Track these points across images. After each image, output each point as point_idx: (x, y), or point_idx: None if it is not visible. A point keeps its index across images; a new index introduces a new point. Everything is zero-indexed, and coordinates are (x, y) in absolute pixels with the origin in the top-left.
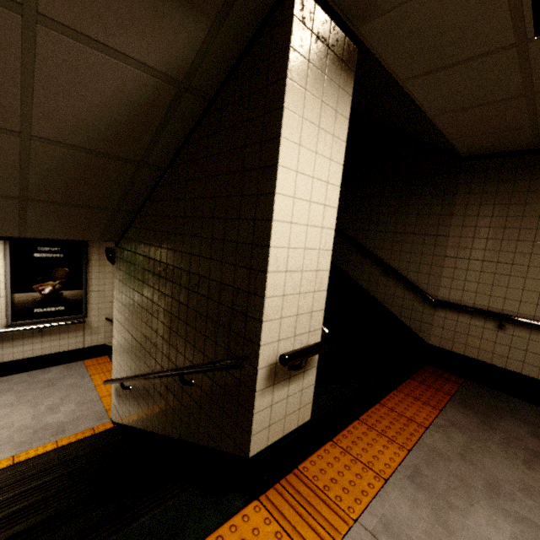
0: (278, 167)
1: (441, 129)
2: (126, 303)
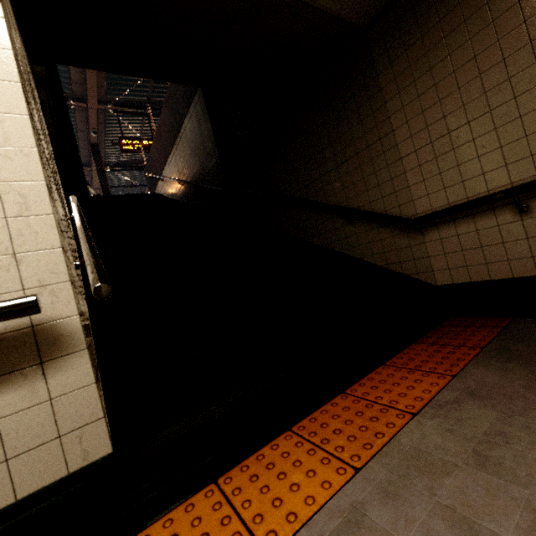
0: None
1: None
2: None
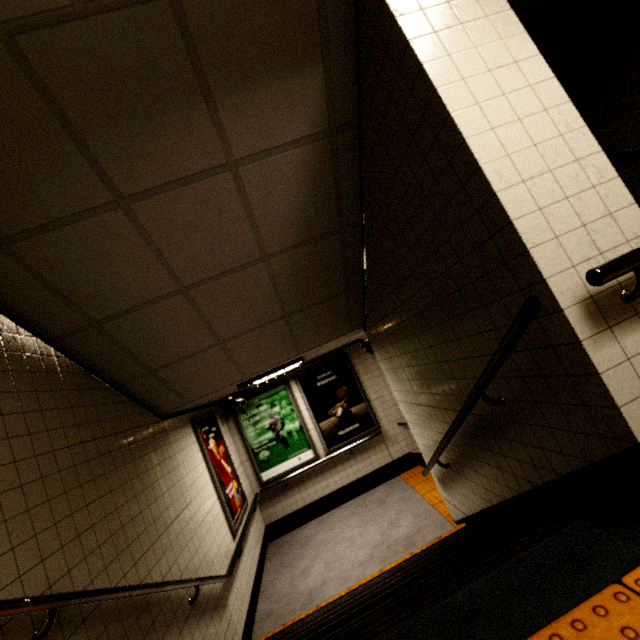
0: (437, 90)
1: None
2: (398, 376)
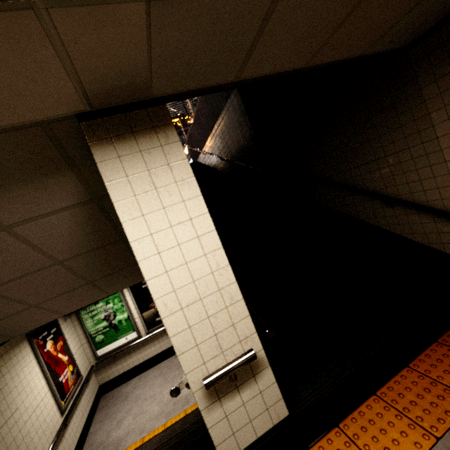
0: (131, 243)
1: (335, 59)
2: None
